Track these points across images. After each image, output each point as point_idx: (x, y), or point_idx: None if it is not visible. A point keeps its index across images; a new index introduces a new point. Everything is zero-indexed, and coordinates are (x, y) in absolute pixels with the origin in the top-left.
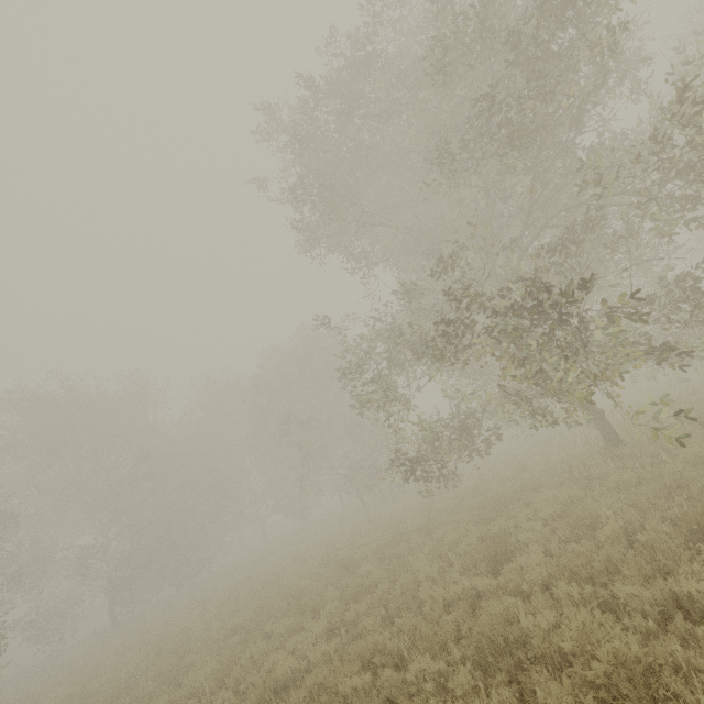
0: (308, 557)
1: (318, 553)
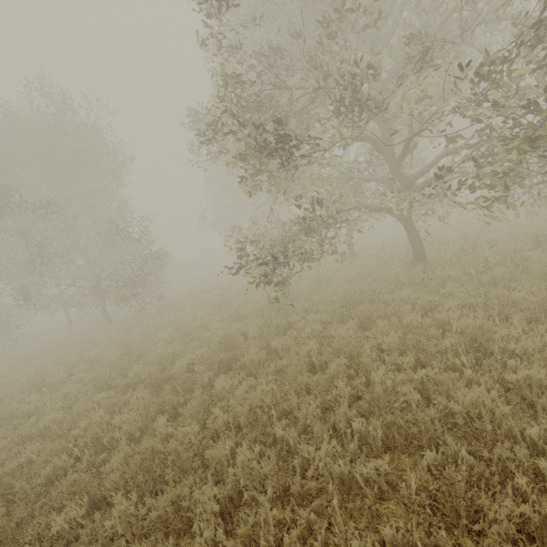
0: (54, 381)
1: (78, 375)
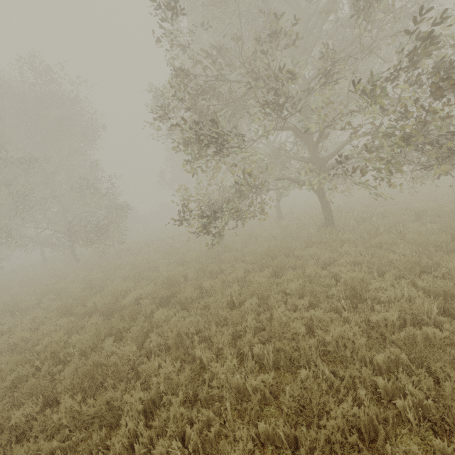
0: (26, 307)
1: (46, 303)
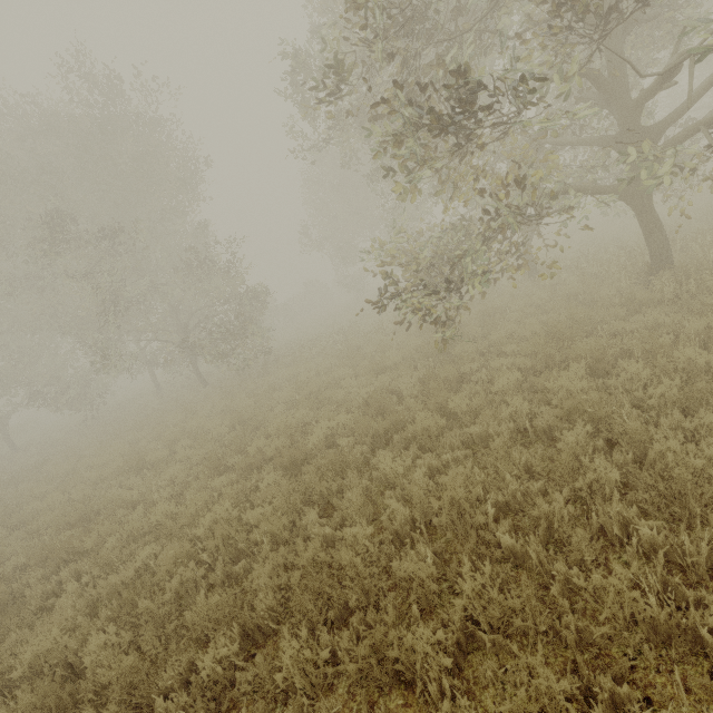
0: (155, 460)
1: (183, 452)
